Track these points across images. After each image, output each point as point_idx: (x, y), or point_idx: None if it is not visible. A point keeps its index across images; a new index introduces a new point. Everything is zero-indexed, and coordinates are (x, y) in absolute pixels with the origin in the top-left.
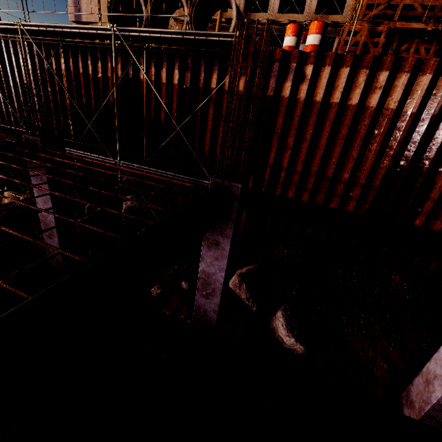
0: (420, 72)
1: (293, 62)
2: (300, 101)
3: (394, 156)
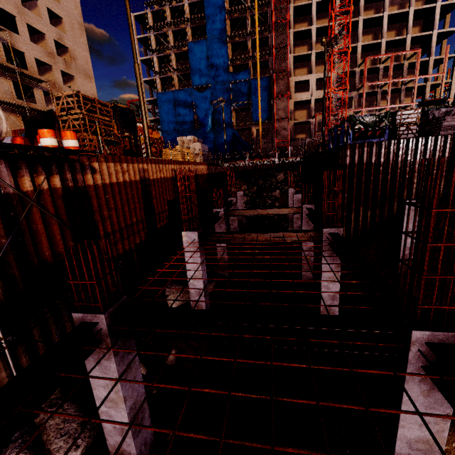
0: (132, 162)
1: (87, 161)
2: (100, 185)
3: (143, 201)
